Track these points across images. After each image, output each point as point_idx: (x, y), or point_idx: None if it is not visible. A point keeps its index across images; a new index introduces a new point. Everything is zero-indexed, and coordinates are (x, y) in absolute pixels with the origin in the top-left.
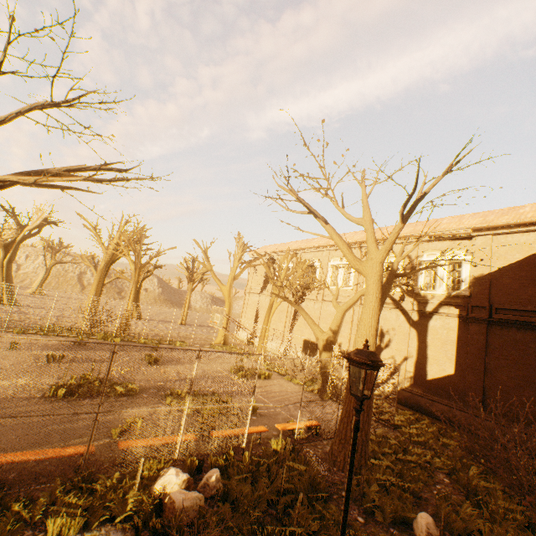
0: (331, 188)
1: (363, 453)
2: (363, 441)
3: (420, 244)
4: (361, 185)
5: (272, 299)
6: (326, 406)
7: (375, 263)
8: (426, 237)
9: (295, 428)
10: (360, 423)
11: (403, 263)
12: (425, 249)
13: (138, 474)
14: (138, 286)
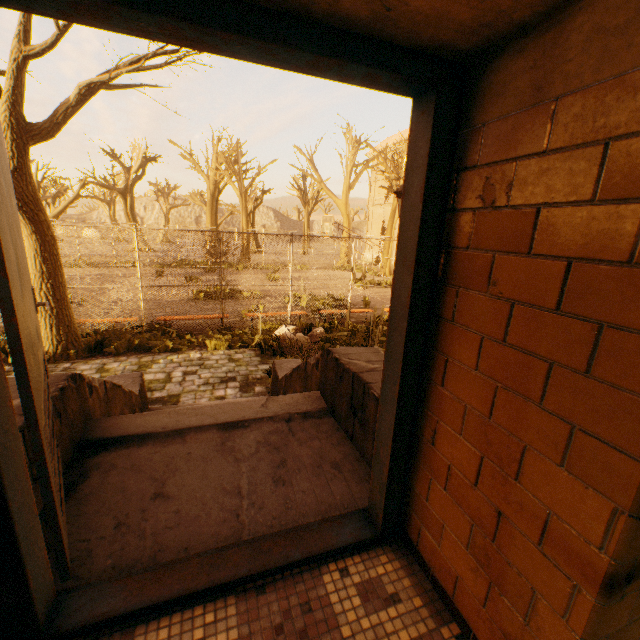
0: None
1: None
2: None
3: None
4: None
5: (394, 203)
6: None
7: None
8: None
9: None
10: None
11: None
12: None
13: (259, 324)
14: (251, 218)
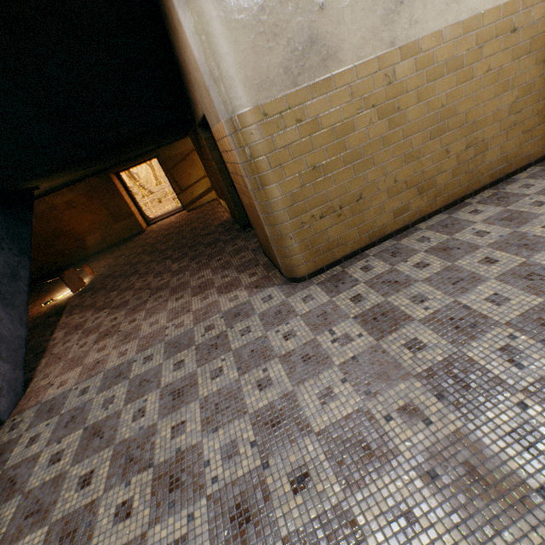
0: None
1: None
2: None
3: None
4: None
5: None
6: None
7: None
8: None
9: None
10: None
11: None
12: None
13: None
14: None
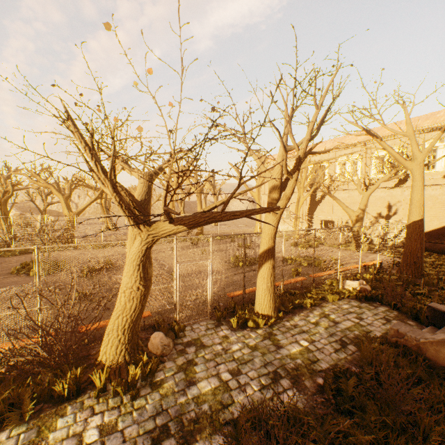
0: (379, 114)
1: (422, 268)
2: (421, 263)
3: (420, 135)
4: (404, 108)
5: (298, 196)
6: (367, 255)
7: (419, 161)
8: (426, 129)
9: (369, 265)
10: (419, 254)
11: (405, 152)
12: (425, 138)
13: (340, 282)
14: (183, 204)
